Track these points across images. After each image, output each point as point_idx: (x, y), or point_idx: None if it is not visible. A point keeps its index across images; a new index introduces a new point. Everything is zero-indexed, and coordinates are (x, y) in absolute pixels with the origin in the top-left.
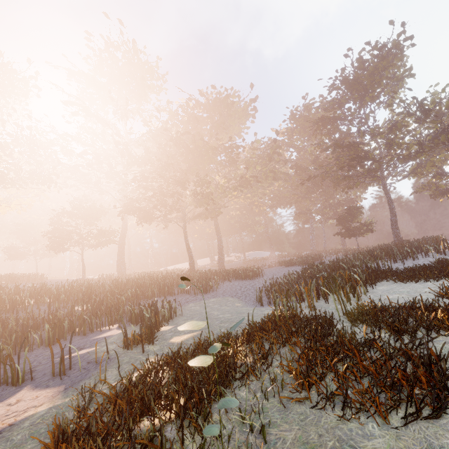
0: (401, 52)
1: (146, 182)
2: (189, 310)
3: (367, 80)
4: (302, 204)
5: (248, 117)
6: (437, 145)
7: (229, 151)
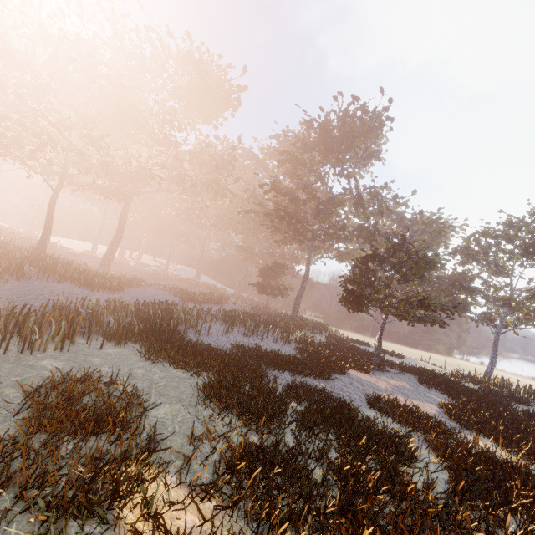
0: (381, 130)
1: (6, 95)
2: None
3: (337, 136)
4: (249, 239)
5: (228, 105)
6: (358, 238)
7: (162, 126)
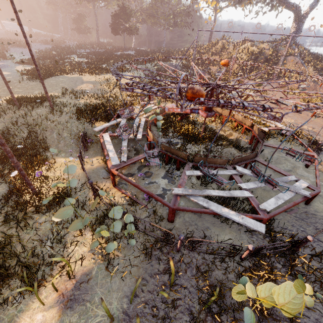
0: None
1: None
2: (7, 56)
3: None
4: None
5: None
6: None
7: None
